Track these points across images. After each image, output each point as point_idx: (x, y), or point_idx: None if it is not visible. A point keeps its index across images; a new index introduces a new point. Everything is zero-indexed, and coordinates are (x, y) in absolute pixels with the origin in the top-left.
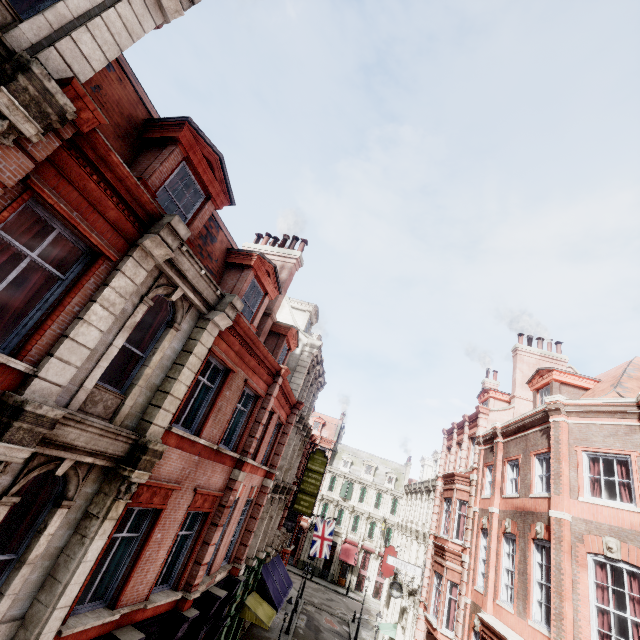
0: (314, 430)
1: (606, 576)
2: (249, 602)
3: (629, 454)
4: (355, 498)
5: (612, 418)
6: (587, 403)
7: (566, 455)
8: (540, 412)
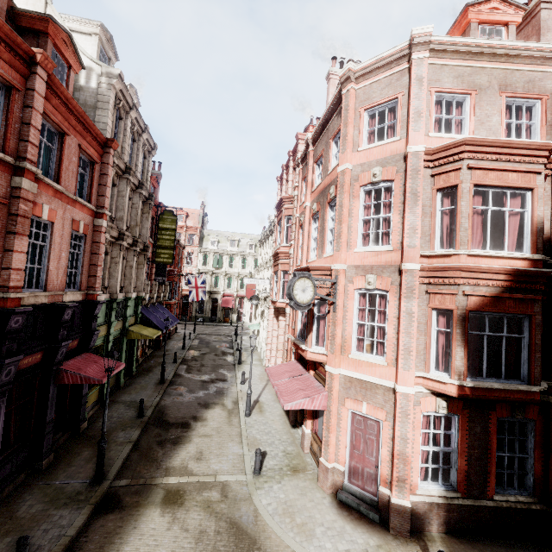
0: (179, 222)
1: (371, 199)
2: (133, 329)
3: (397, 97)
4: (226, 266)
5: (389, 70)
6: (372, 62)
7: (352, 118)
8: (337, 95)
